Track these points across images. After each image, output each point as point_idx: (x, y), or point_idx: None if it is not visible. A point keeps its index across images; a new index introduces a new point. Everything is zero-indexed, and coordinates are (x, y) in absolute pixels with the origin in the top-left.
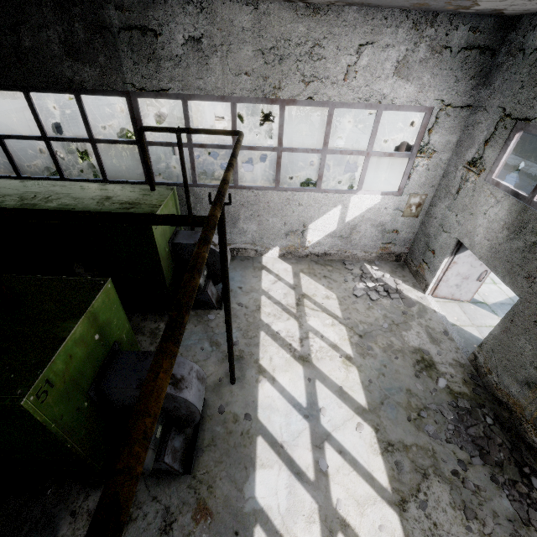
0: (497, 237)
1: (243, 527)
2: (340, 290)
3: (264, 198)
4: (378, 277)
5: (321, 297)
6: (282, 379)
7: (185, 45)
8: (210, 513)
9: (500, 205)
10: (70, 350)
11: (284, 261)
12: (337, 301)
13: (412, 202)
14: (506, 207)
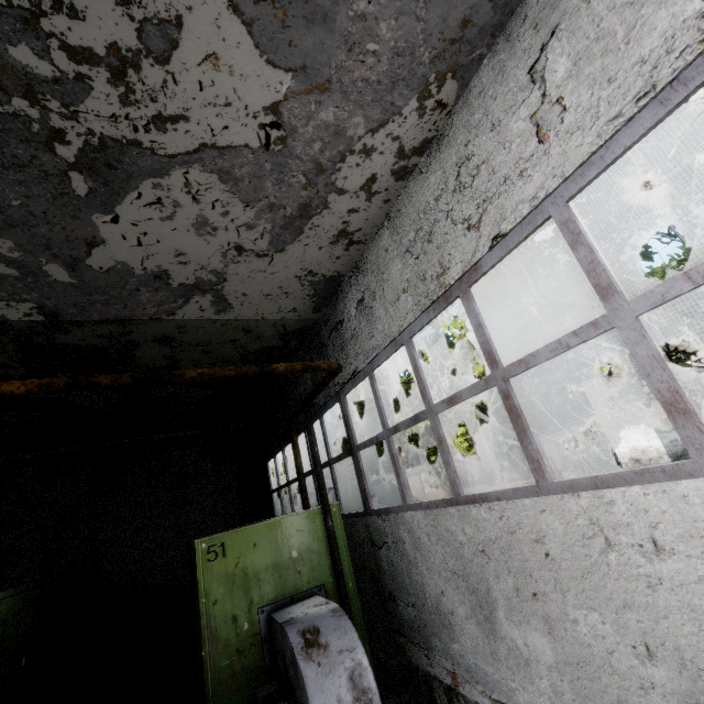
0: None
1: None
2: None
3: (523, 525)
4: None
5: None
6: None
7: (357, 314)
8: None
9: None
10: None
11: None
12: None
13: None
14: None
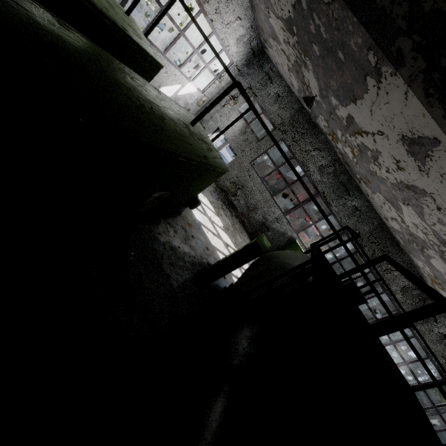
0: (236, 133)
1: (199, 226)
2: None
3: None
4: None
5: None
6: None
7: None
8: (191, 225)
9: (240, 121)
10: None
11: None
12: None
13: (203, 99)
14: (241, 123)
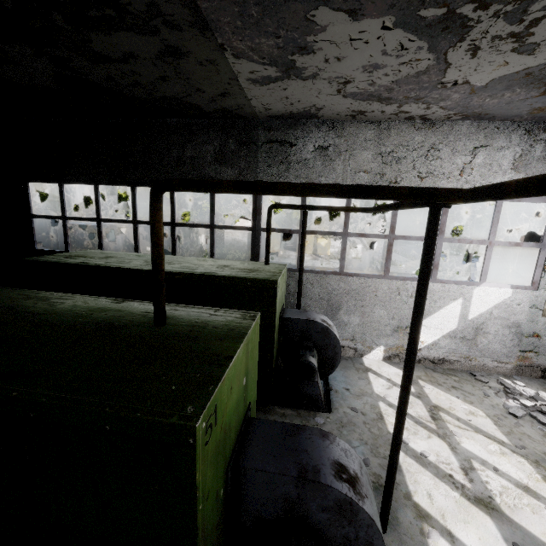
0: None
1: None
2: (485, 406)
3: (371, 286)
4: (531, 395)
5: (463, 412)
6: (465, 536)
7: (313, 152)
8: None
9: None
10: (232, 378)
11: (392, 365)
12: (490, 420)
13: None
14: None
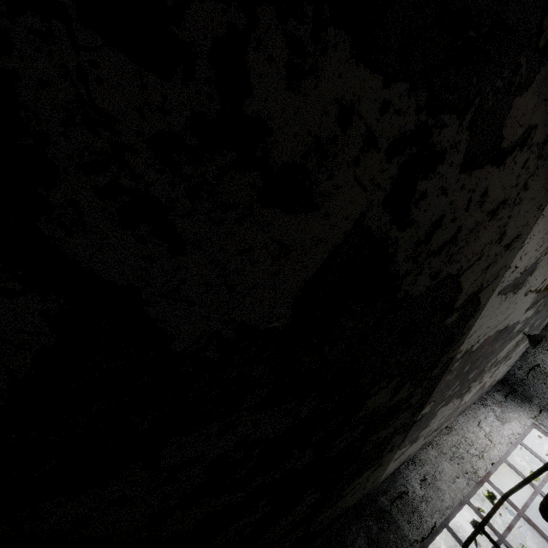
0: None
1: None
2: None
3: None
4: None
5: None
6: None
7: (421, 487)
8: None
9: None
10: None
11: None
12: None
13: None
14: None
